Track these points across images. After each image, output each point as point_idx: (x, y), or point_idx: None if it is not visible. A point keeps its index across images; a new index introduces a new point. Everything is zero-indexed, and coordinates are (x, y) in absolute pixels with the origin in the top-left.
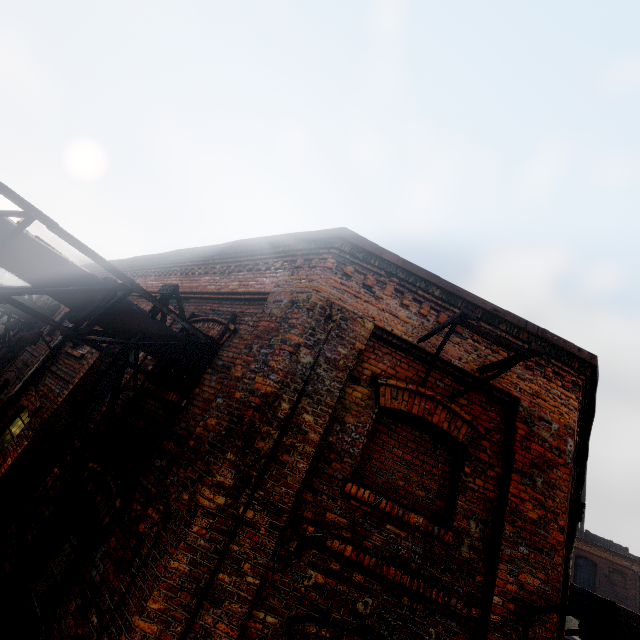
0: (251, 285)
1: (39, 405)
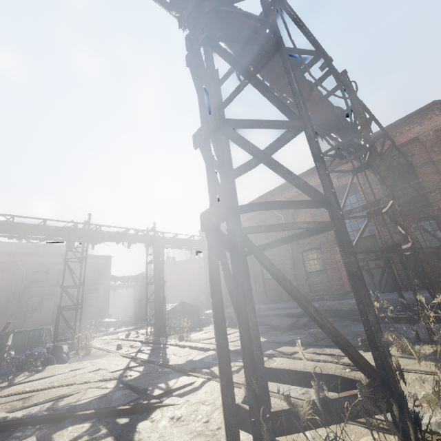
0: (400, 141)
1: (319, 241)
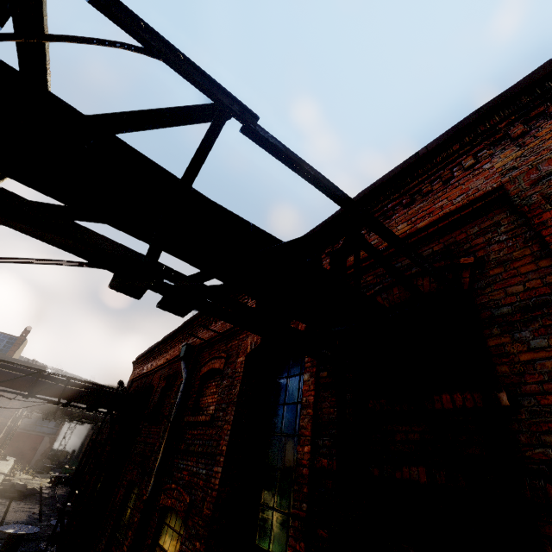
0: (439, 208)
1: (189, 499)
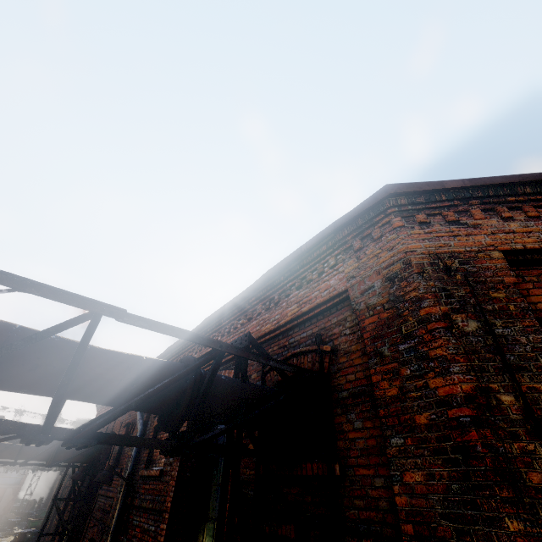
0: (314, 297)
1: None
